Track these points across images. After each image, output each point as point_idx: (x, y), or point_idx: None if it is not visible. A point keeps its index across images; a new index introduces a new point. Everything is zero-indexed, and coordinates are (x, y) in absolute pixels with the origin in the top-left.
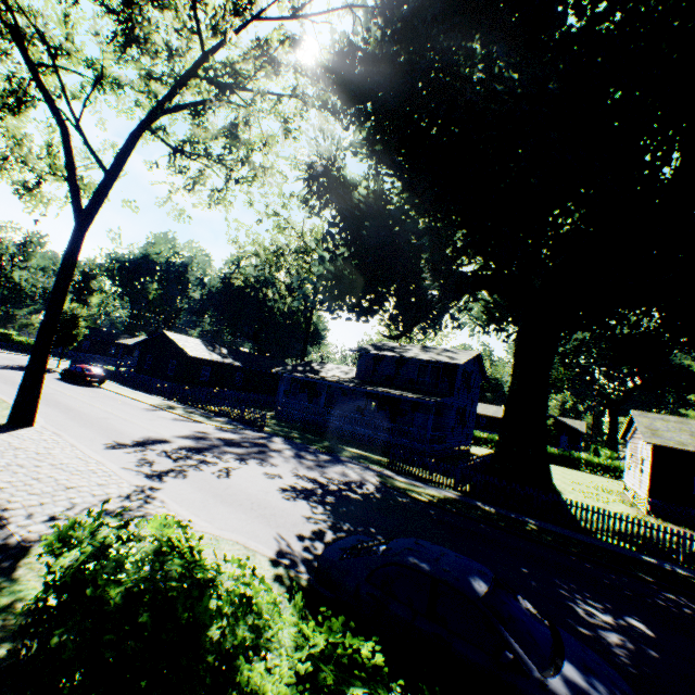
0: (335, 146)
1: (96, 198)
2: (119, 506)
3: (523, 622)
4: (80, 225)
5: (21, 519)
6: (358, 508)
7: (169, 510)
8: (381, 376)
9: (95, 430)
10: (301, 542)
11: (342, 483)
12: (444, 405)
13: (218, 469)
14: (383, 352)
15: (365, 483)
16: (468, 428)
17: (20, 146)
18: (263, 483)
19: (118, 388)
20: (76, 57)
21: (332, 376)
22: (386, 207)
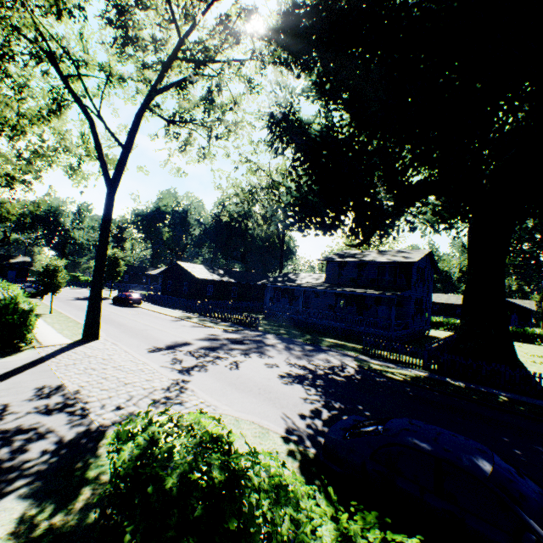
0: (289, 94)
1: (118, 168)
2: (163, 396)
3: (536, 501)
4: (110, 190)
5: (97, 409)
6: (344, 389)
7: (198, 398)
8: (346, 278)
9: (139, 339)
10: (303, 420)
11: (327, 368)
12: (403, 298)
13: (229, 363)
14: (346, 259)
15: (345, 367)
16: (426, 315)
17: (64, 139)
18: (264, 372)
19: (151, 306)
20: (92, 64)
21: (306, 282)
22: (337, 138)
